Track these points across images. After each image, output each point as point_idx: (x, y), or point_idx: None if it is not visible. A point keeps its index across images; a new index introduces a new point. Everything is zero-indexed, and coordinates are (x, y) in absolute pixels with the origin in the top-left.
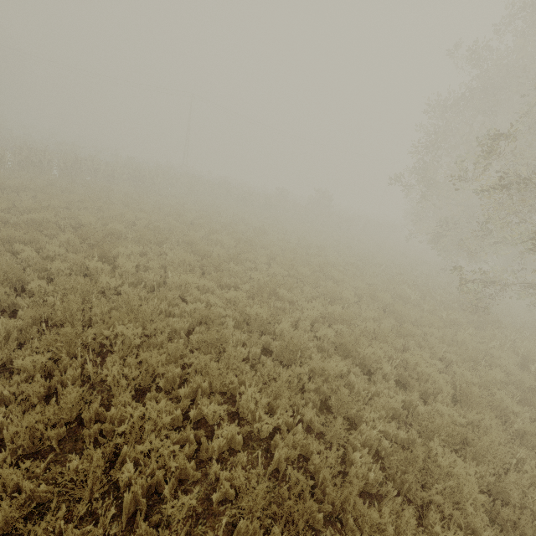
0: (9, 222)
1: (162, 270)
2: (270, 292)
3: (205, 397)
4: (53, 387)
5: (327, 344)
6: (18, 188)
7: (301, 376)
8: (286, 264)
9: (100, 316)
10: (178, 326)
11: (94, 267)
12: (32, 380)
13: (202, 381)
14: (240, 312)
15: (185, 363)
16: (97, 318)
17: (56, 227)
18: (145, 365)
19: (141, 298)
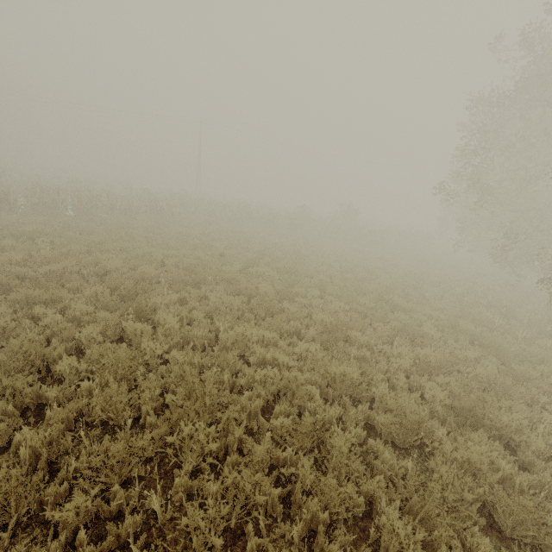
0: (26, 276)
1: (208, 321)
2: (338, 336)
3: (335, 545)
4: (106, 549)
5: (441, 409)
6: (33, 235)
7: (449, 480)
8: (344, 296)
9: (152, 403)
10: (253, 406)
11: (132, 329)
12: (73, 535)
13: (319, 510)
14: (320, 372)
15: (274, 466)
16: (148, 408)
17: (79, 277)
18: (233, 491)
19: (194, 365)
